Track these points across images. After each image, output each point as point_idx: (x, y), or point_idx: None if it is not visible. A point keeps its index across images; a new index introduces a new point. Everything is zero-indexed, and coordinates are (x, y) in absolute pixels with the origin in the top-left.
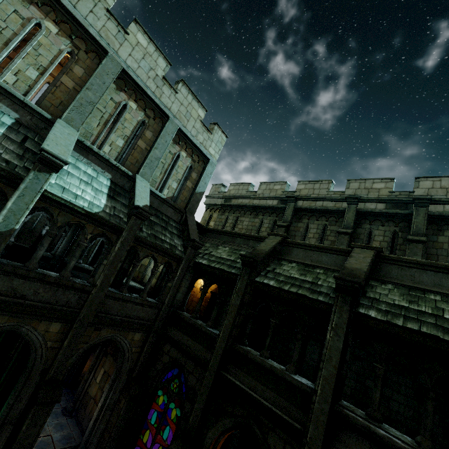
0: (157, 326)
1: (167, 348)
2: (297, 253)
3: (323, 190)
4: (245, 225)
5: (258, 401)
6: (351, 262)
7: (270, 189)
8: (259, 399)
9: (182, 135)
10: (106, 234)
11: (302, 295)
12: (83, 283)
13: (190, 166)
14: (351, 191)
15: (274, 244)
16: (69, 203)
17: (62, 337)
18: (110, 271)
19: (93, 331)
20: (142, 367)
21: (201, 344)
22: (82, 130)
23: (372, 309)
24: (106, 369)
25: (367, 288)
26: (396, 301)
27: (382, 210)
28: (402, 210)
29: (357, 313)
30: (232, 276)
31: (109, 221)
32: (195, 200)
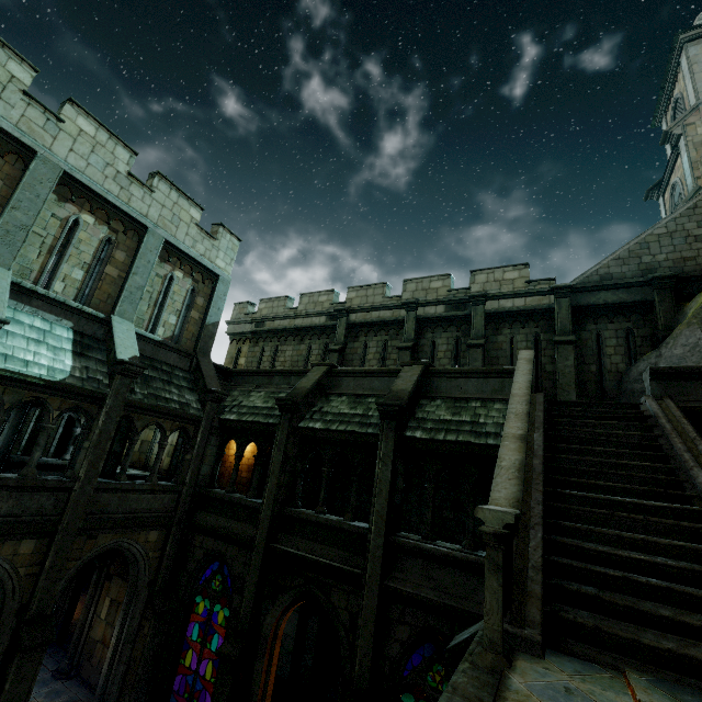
0: (180, 516)
1: (199, 540)
2: (348, 383)
3: (377, 297)
4: (288, 356)
5: (316, 561)
6: (398, 384)
7: (314, 303)
8: (316, 559)
9: (171, 248)
10: (82, 406)
11: (352, 431)
12: (58, 479)
13: (192, 289)
14: (409, 294)
15: (318, 377)
16: (18, 374)
17: (41, 558)
18: (97, 455)
19: (86, 541)
20: (168, 575)
21: (243, 521)
22: (15, 266)
23: (419, 429)
24: (113, 596)
25: (417, 409)
26: (441, 416)
27: (442, 313)
28: (461, 311)
29: (404, 438)
30: (271, 427)
31: (83, 388)
32: (207, 335)
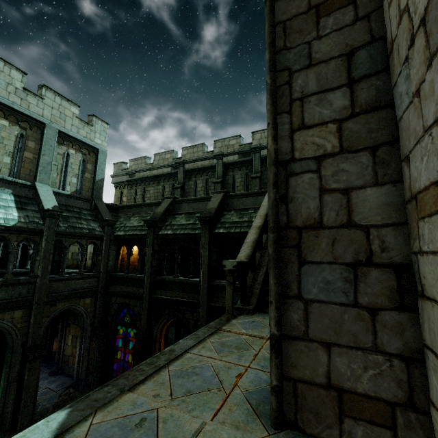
0: (101, 289)
1: (114, 299)
2: (185, 207)
3: (200, 152)
4: (152, 193)
5: (175, 300)
6: (210, 205)
7: (163, 159)
8: (175, 299)
9: (64, 135)
10: (30, 238)
11: (188, 233)
12: (26, 278)
13: (83, 160)
14: (218, 149)
15: (167, 205)
16: None
17: (27, 318)
18: (45, 263)
19: (50, 307)
20: (100, 319)
21: (136, 286)
22: None
23: (222, 228)
24: (73, 334)
25: (221, 217)
26: (233, 220)
27: (237, 160)
28: (247, 157)
29: (214, 233)
30: (143, 236)
31: (28, 227)
32: (98, 187)
